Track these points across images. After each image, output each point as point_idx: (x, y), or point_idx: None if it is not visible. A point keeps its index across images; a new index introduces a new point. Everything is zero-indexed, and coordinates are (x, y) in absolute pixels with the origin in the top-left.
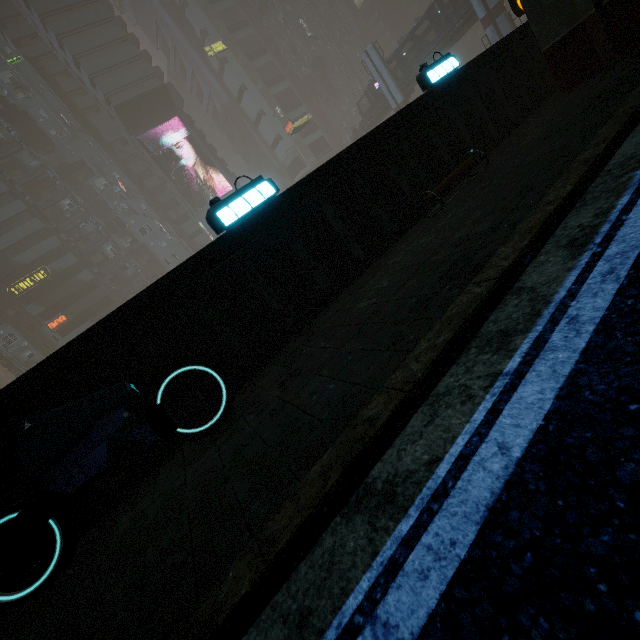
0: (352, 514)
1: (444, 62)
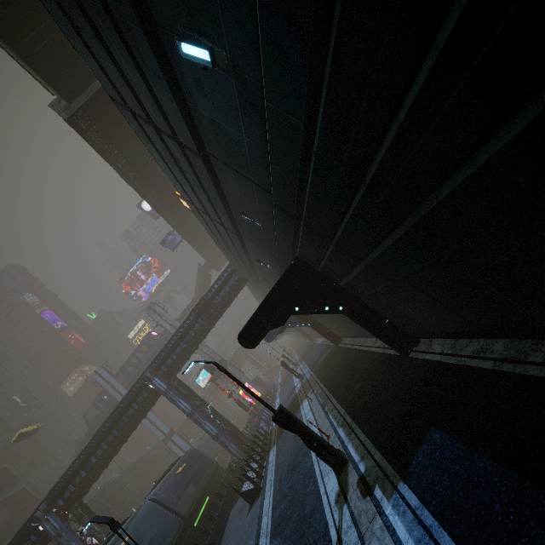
0: None
1: None
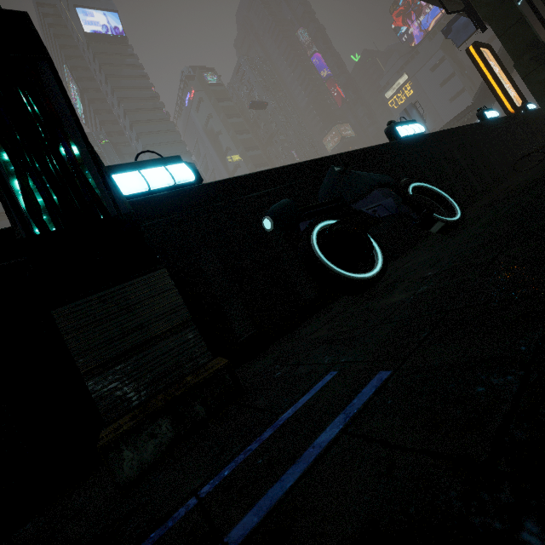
0: None
1: (491, 111)
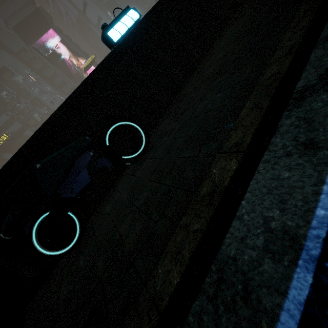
0: (300, 103)
1: None
